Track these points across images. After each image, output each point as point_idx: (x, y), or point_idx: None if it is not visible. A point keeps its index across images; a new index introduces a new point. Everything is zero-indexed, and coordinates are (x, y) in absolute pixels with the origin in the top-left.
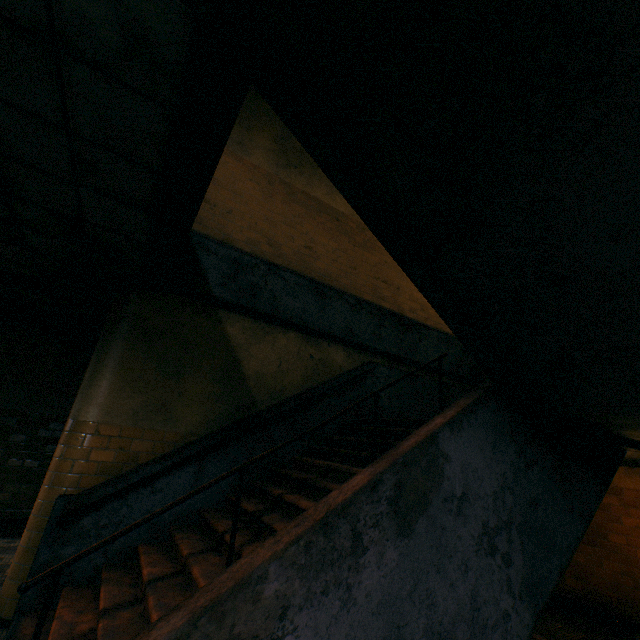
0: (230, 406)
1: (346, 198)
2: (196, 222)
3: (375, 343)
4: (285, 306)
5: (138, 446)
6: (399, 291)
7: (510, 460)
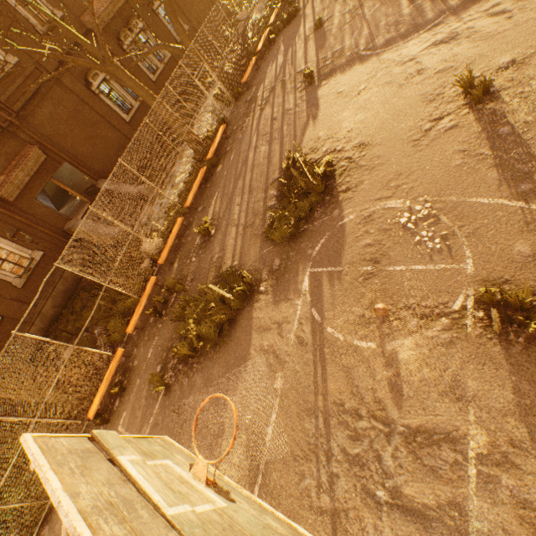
0: None
1: None
2: None
3: None
4: None
5: None
6: None
7: None
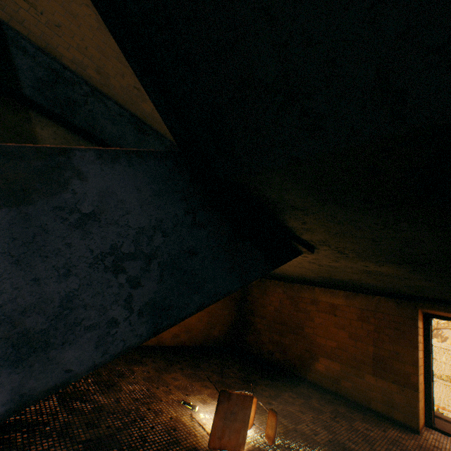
0: None
1: None
2: (15, 20)
3: None
4: (102, 128)
5: None
6: None
7: (175, 212)
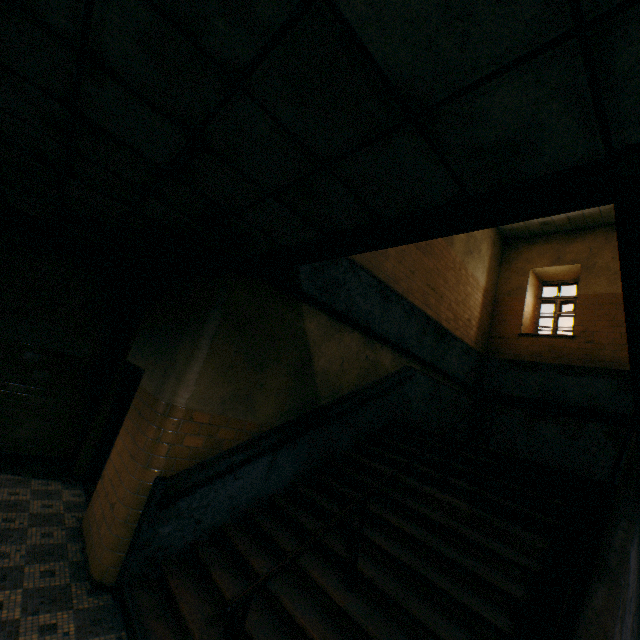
0: (299, 400)
1: (629, 349)
2: None
3: (416, 350)
4: (356, 306)
5: (223, 434)
6: (441, 300)
7: (639, 556)
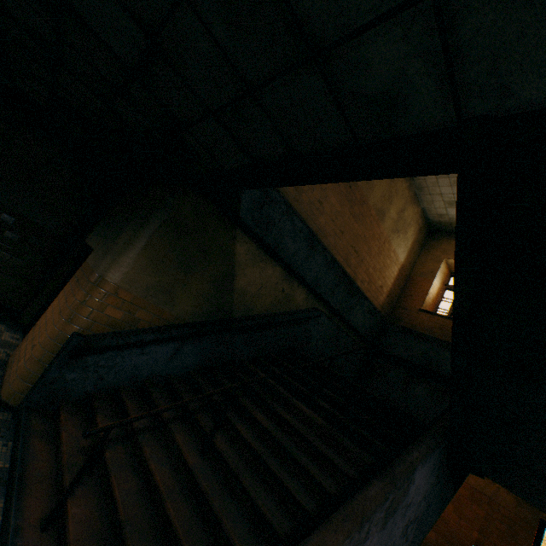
0: (214, 307)
1: (454, 301)
2: None
3: (328, 297)
4: (284, 245)
5: (141, 314)
6: (361, 263)
7: (432, 481)
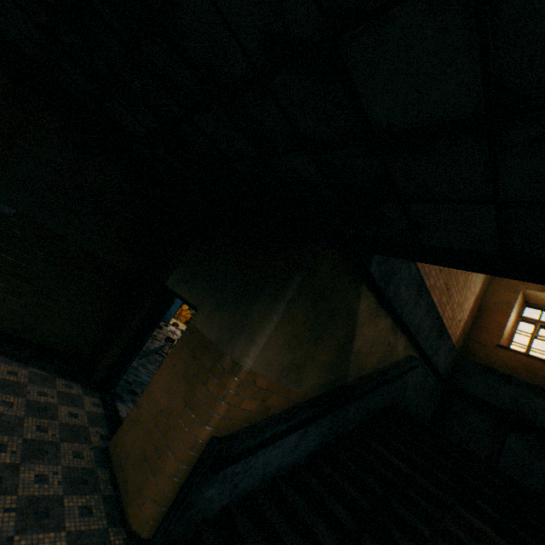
0: (334, 375)
1: None
2: None
3: (423, 342)
4: (399, 296)
5: (272, 400)
6: (449, 299)
7: None
